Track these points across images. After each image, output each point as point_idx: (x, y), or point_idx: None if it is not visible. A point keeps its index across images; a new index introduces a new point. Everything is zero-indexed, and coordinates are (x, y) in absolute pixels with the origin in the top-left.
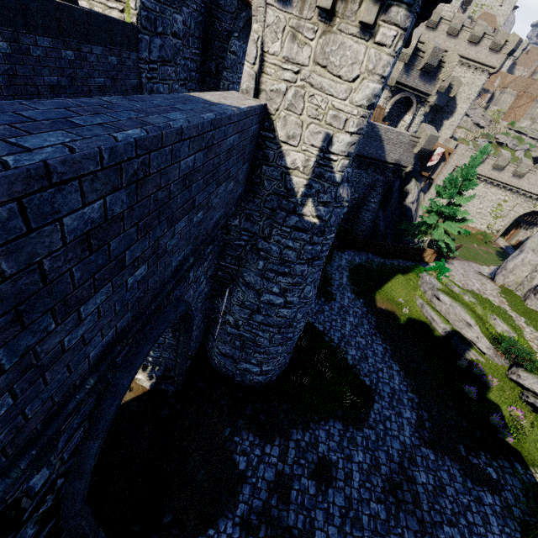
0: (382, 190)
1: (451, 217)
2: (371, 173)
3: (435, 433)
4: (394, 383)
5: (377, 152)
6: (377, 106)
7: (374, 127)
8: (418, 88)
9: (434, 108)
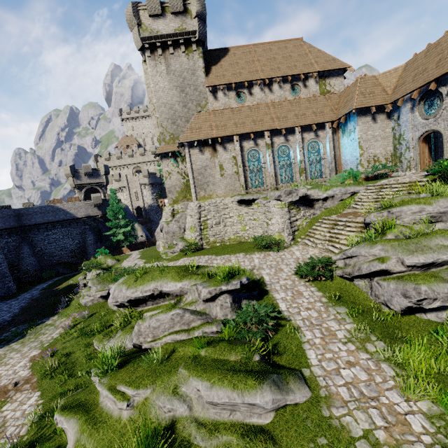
0: (91, 232)
1: (123, 226)
2: (77, 227)
3: (0, 328)
4: (1, 318)
5: (67, 216)
6: (71, 197)
7: (53, 206)
8: (92, 182)
9: (155, 185)
